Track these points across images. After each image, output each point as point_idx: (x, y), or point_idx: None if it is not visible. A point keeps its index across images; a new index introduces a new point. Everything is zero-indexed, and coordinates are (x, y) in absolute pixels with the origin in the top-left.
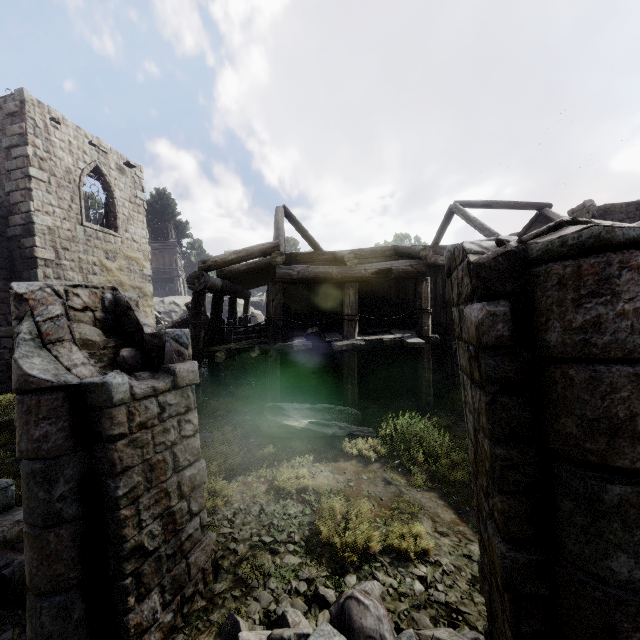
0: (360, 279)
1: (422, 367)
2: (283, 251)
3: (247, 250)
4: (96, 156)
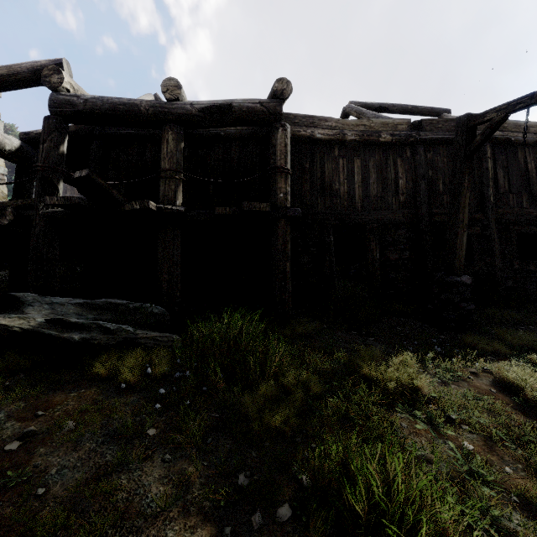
0: (183, 118)
1: (275, 252)
2: None
3: (9, 66)
4: None
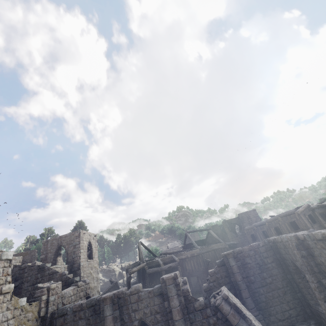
0: (165, 270)
1: None
2: (144, 261)
3: (139, 267)
4: (89, 238)
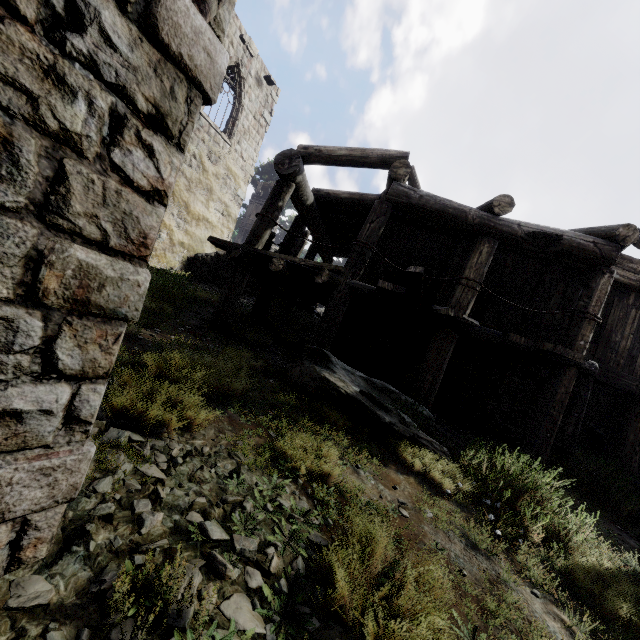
0: (506, 235)
1: (551, 398)
2: None
3: (364, 150)
4: (241, 54)
